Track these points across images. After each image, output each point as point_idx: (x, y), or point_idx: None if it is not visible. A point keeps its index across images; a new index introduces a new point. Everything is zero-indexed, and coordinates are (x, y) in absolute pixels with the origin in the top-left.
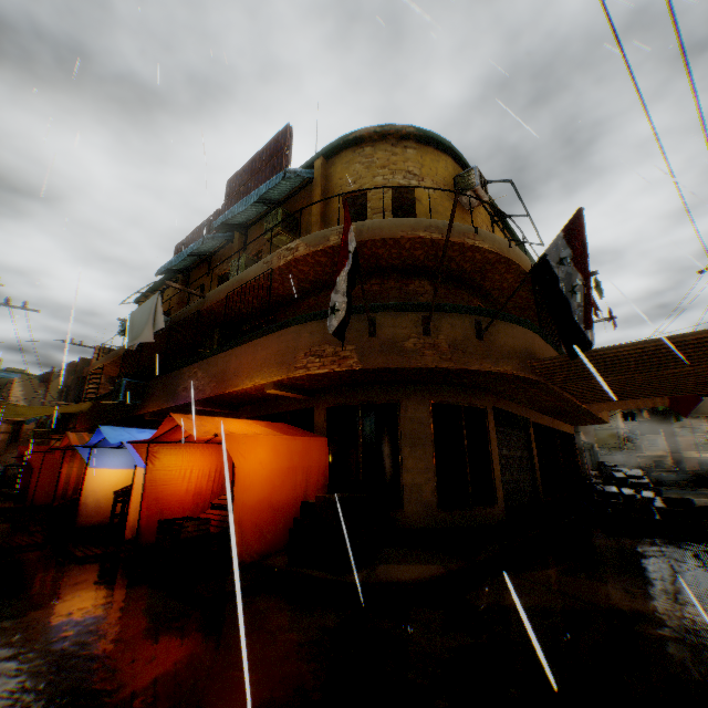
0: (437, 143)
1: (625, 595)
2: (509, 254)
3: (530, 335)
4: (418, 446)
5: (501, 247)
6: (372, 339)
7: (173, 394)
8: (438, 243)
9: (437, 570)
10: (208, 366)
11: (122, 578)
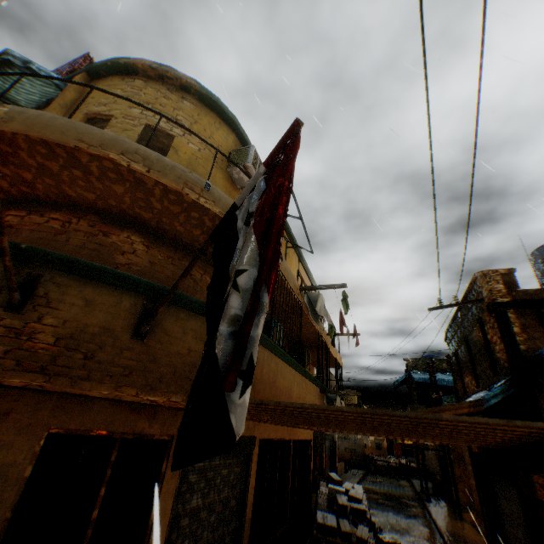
0: (221, 111)
1: None
2: None
3: None
4: None
5: None
6: None
7: None
8: (144, 181)
9: None
10: None
11: None
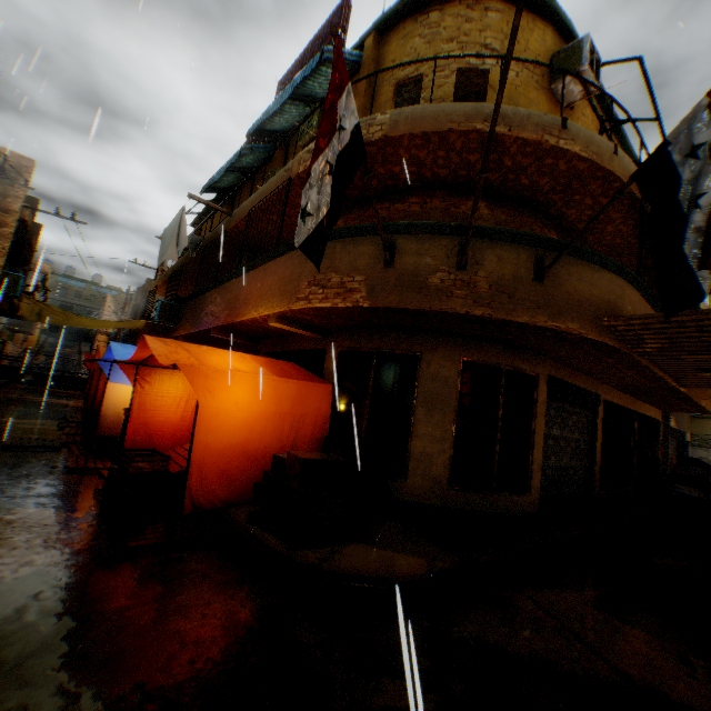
0: (534, 2)
1: (679, 670)
2: (610, 165)
3: (618, 284)
4: (437, 410)
5: (600, 152)
6: (387, 268)
7: (197, 319)
8: (503, 143)
9: (416, 568)
10: (225, 292)
11: (87, 498)
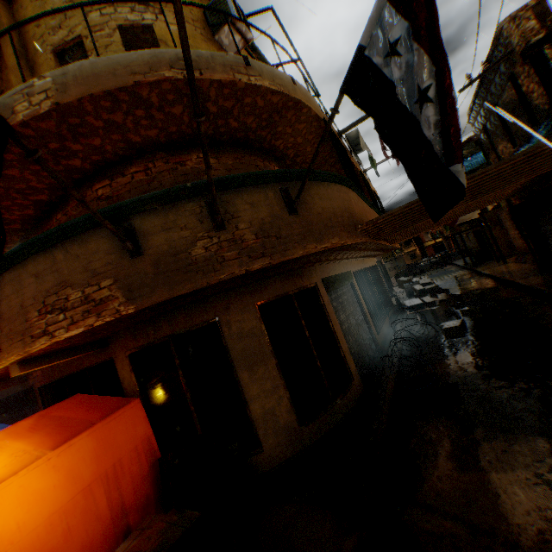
0: None
1: None
2: (296, 94)
3: (344, 191)
4: (257, 364)
5: (284, 84)
6: (137, 259)
7: None
8: (199, 88)
9: None
10: None
11: None
